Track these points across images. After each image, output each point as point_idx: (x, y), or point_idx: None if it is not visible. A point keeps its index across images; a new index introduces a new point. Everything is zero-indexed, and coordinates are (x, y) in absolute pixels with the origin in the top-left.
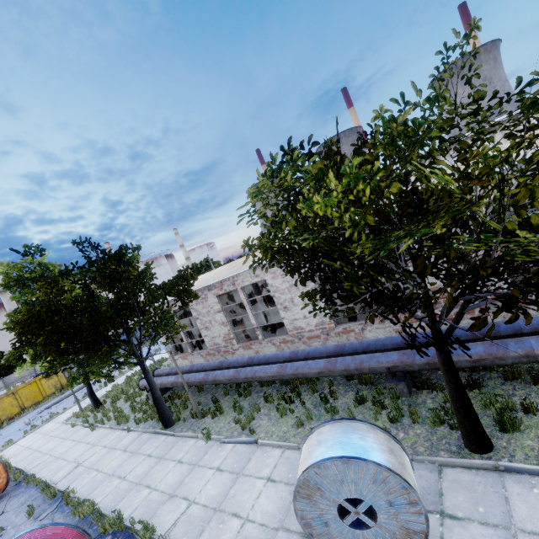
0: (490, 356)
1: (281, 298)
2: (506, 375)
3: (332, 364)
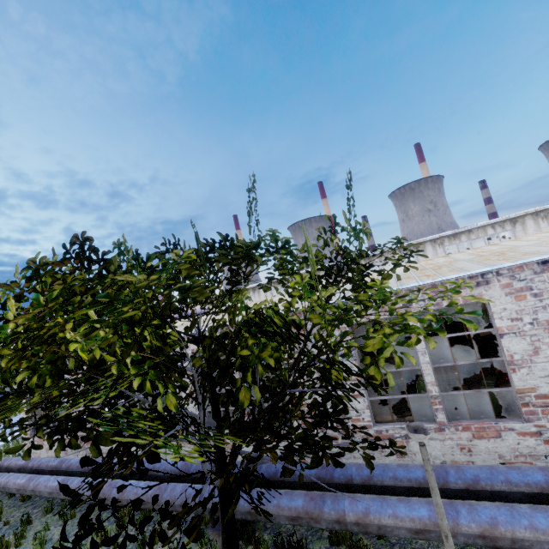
0: (307, 515)
1: None
2: (332, 537)
3: (160, 492)
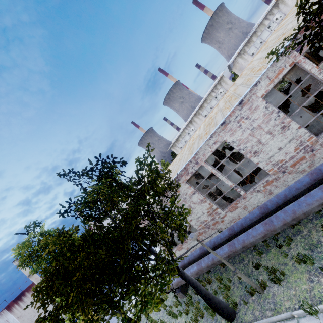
0: None
1: (247, 147)
2: None
3: None
